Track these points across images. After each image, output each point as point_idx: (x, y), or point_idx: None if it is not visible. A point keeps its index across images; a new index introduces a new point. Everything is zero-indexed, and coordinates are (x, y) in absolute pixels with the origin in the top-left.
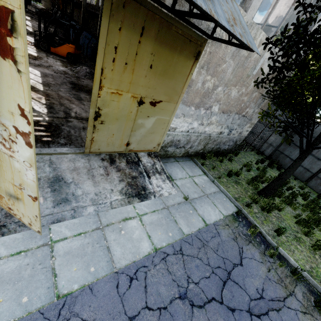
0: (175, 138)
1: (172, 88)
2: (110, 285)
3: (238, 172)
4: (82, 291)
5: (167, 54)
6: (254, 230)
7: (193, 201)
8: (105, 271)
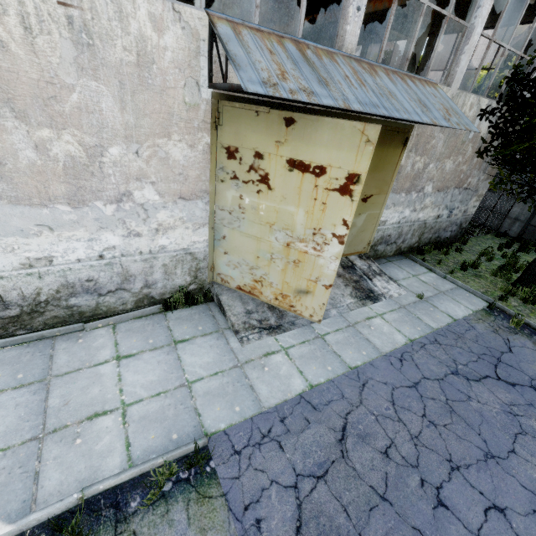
0: (385, 233)
1: (382, 180)
2: (385, 363)
3: (475, 262)
4: (365, 366)
5: (377, 150)
6: (517, 320)
7: (429, 299)
8: (375, 354)
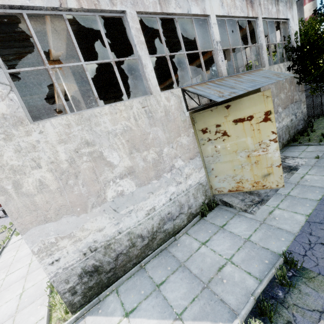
0: None
1: None
2: None
3: None
4: None
5: None
6: None
7: (323, 157)
8: (323, 190)
